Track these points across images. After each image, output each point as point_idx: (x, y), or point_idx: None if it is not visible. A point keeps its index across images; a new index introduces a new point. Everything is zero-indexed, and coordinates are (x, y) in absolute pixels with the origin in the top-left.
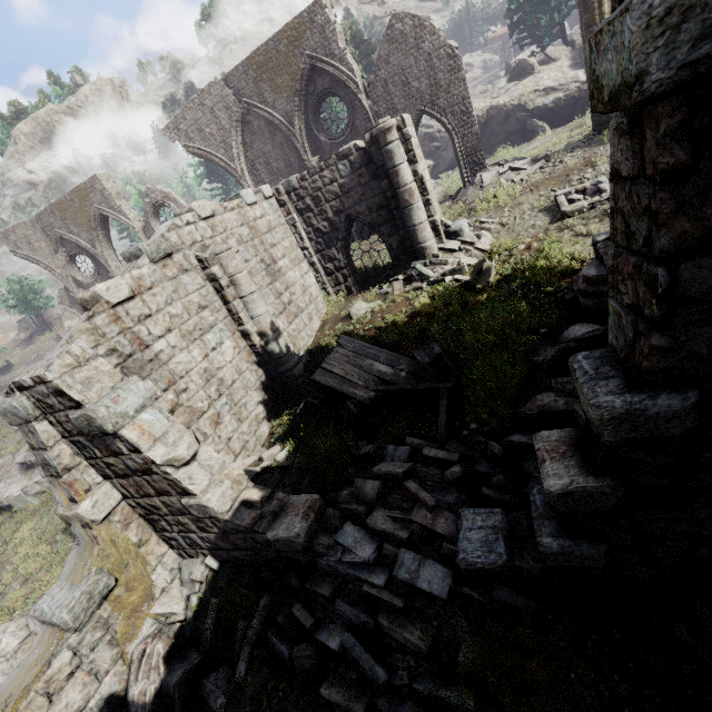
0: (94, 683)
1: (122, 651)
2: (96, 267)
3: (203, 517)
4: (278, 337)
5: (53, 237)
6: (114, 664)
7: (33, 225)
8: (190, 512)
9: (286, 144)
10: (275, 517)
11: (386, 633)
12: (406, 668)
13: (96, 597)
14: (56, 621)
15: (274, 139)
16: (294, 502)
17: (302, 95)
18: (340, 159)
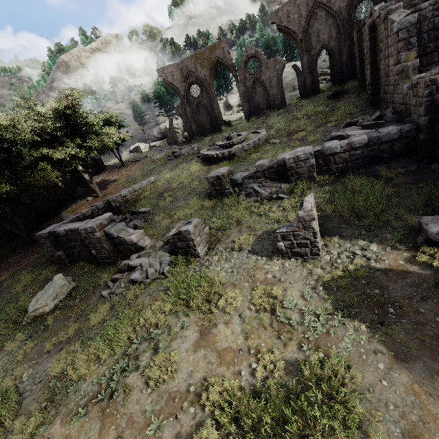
0: None
1: None
2: (202, 91)
3: None
4: None
5: (186, 73)
6: None
7: (177, 66)
8: None
9: (332, 25)
10: None
11: None
12: None
13: None
14: None
15: (326, 22)
16: None
17: None
18: (412, 7)
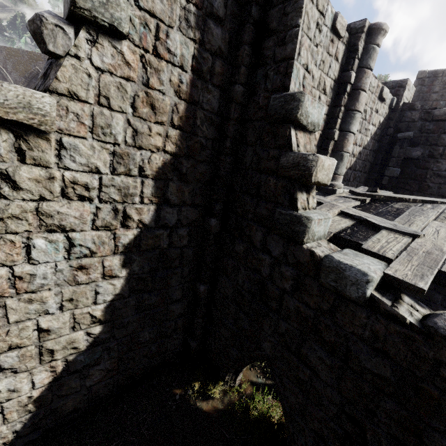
0: None
1: None
2: None
3: None
4: None
5: None
6: None
7: None
8: None
9: None
10: None
11: None
12: None
13: None
14: None
15: None
16: None
17: (28, 79)
18: None
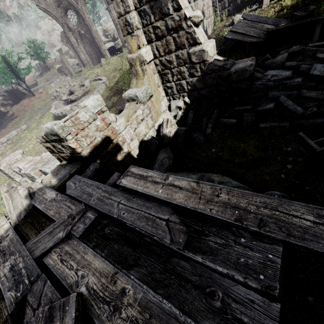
0: (147, 129)
1: (154, 124)
2: (78, 18)
3: (197, 63)
4: (204, 18)
5: None
6: (152, 127)
7: None
8: (190, 61)
9: None
10: (232, 65)
11: (303, 96)
12: (315, 106)
13: (148, 95)
14: (138, 94)
15: None
16: (241, 61)
17: None
18: None
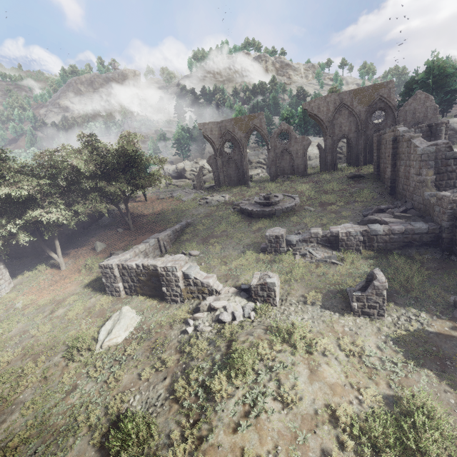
0: None
1: None
2: (235, 149)
3: None
4: None
5: (224, 131)
6: None
7: (217, 124)
8: (454, 185)
9: (353, 122)
10: None
11: None
12: None
13: None
14: None
15: (348, 119)
16: None
17: (370, 107)
18: (418, 128)
